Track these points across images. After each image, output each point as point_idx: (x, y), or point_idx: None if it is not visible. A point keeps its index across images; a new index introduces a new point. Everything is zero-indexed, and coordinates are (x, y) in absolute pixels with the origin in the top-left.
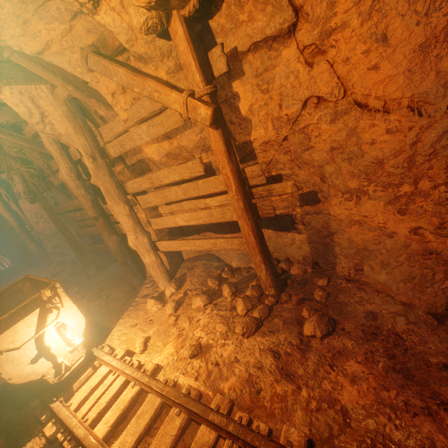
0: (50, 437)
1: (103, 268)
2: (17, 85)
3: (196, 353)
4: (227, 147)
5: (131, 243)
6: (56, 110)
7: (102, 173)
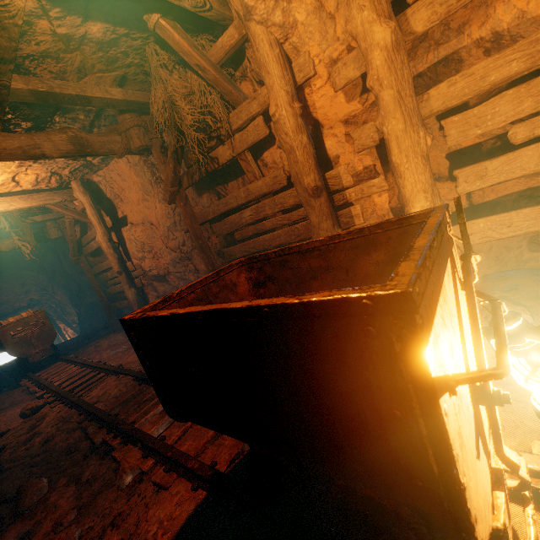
0: None
1: None
2: None
3: None
4: None
5: None
6: None
7: (400, 58)
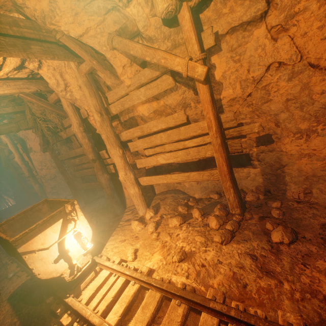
0: (66, 325)
1: (89, 202)
2: (58, 60)
3: (183, 257)
4: (211, 98)
5: (122, 178)
6: (78, 80)
7: (106, 125)
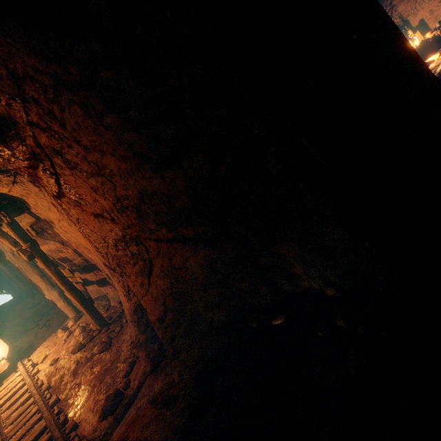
0: None
1: None
2: None
3: (53, 363)
4: (47, 265)
5: (47, 296)
6: None
7: (21, 261)
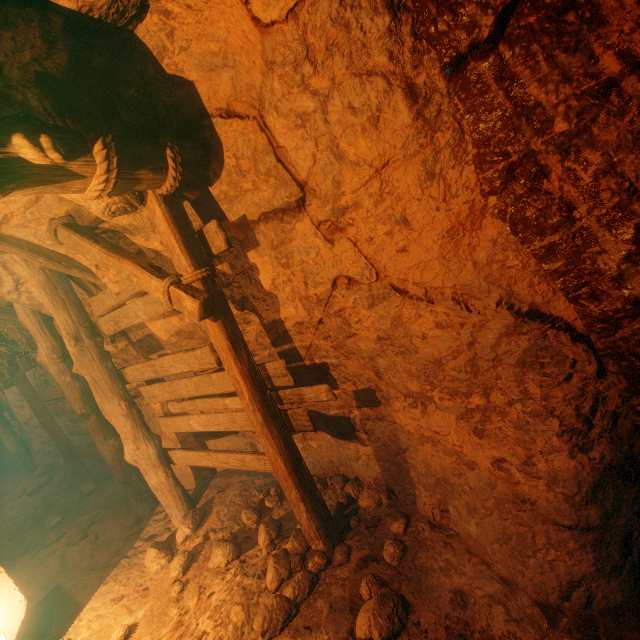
0: None
1: (106, 479)
2: None
3: None
4: (232, 342)
5: (129, 457)
6: (31, 279)
7: (89, 358)
